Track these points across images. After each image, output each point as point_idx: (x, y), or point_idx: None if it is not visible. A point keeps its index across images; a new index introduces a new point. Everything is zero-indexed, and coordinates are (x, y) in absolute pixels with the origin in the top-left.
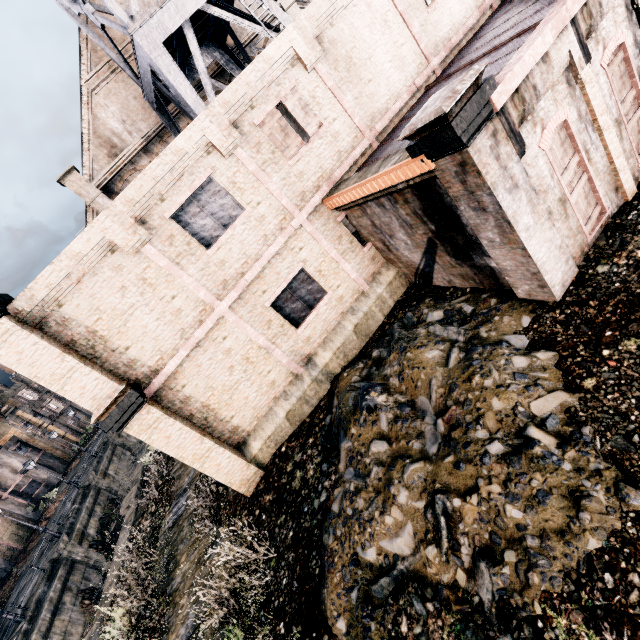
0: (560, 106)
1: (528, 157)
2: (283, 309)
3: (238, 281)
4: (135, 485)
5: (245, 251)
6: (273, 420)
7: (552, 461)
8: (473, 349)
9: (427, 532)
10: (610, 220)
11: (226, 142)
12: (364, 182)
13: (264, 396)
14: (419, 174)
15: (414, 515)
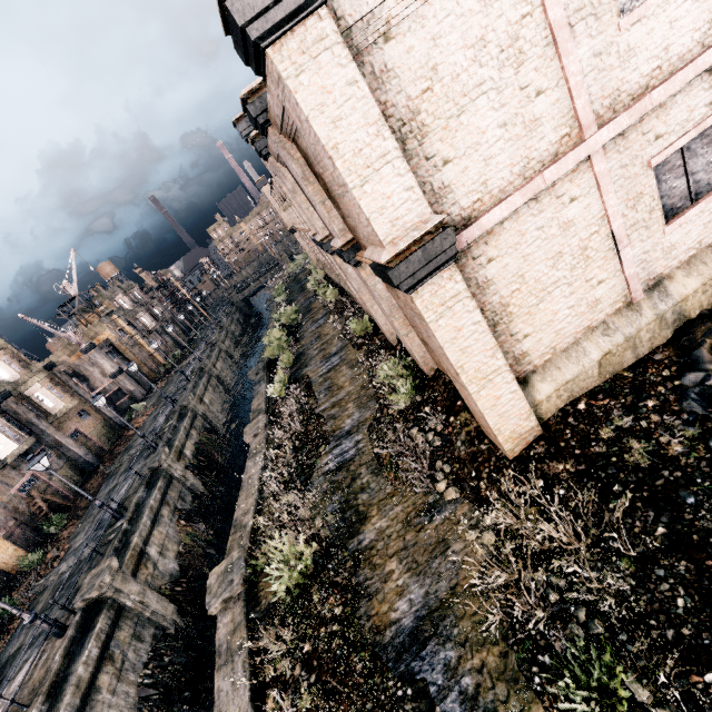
0: None
1: None
2: (658, 184)
3: (633, 101)
4: (262, 414)
5: (668, 45)
6: (578, 360)
7: None
8: None
9: None
10: None
11: None
12: None
13: (576, 319)
14: None
15: None
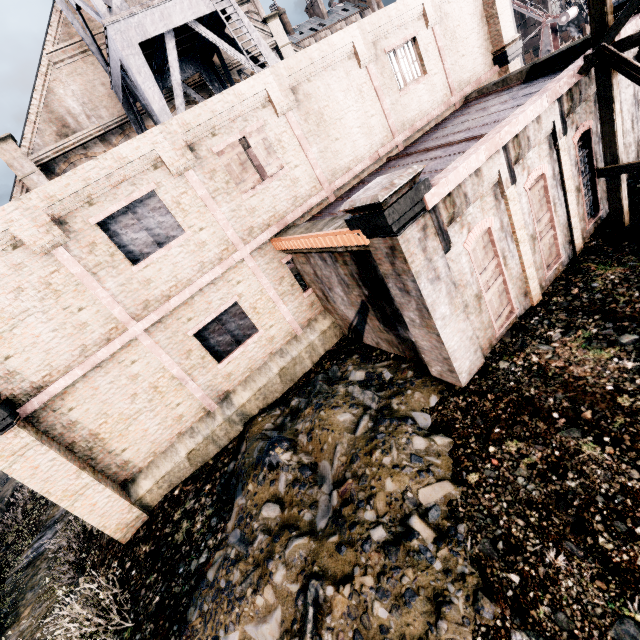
0: (486, 215)
1: (453, 253)
2: (208, 340)
3: (162, 304)
4: None
5: (177, 274)
6: (172, 458)
7: (426, 557)
8: (381, 421)
9: (294, 622)
10: (517, 320)
11: (178, 161)
12: (308, 236)
13: (167, 430)
14: (356, 245)
15: (286, 599)
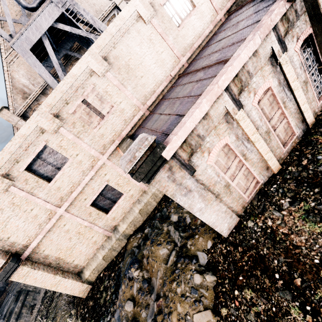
0: (222, 136)
1: (199, 171)
2: (98, 205)
3: (69, 196)
4: None
5: (72, 180)
6: (96, 260)
7: None
8: (179, 259)
9: None
10: (263, 186)
11: (52, 126)
12: None
13: (91, 248)
14: None
15: None
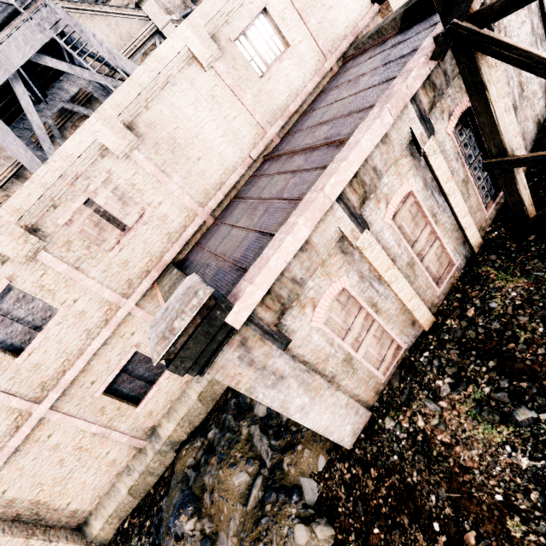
0: (335, 277)
1: (298, 339)
2: (120, 390)
3: (59, 379)
4: None
5: (64, 349)
6: (115, 497)
7: None
8: (268, 495)
9: None
10: (407, 353)
11: (22, 250)
12: None
13: (105, 475)
14: None
15: None
